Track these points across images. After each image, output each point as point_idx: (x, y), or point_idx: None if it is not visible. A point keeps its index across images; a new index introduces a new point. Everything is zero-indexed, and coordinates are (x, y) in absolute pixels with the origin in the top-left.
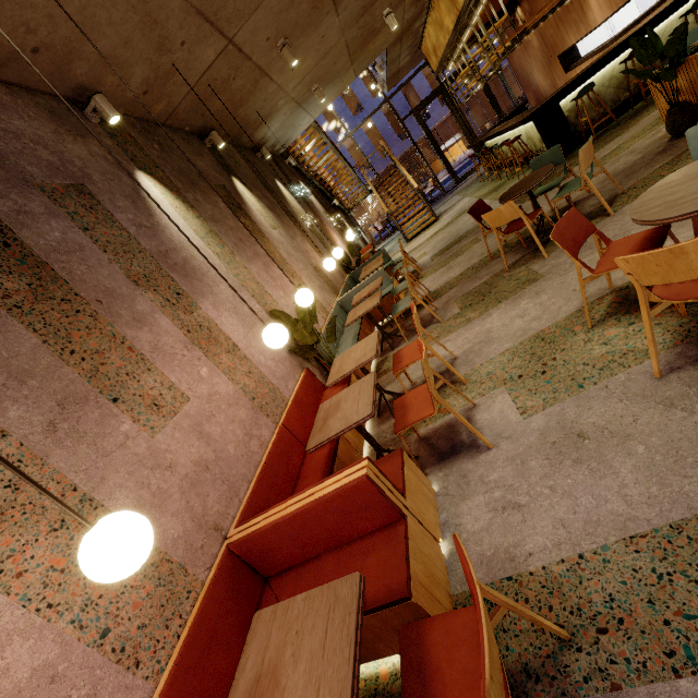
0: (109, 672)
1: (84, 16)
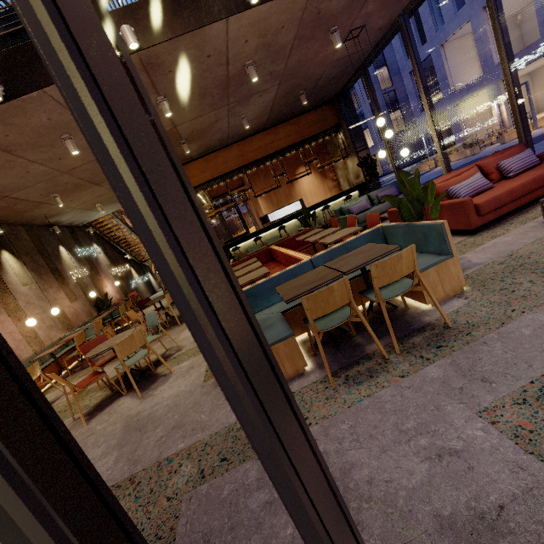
0: None
1: None
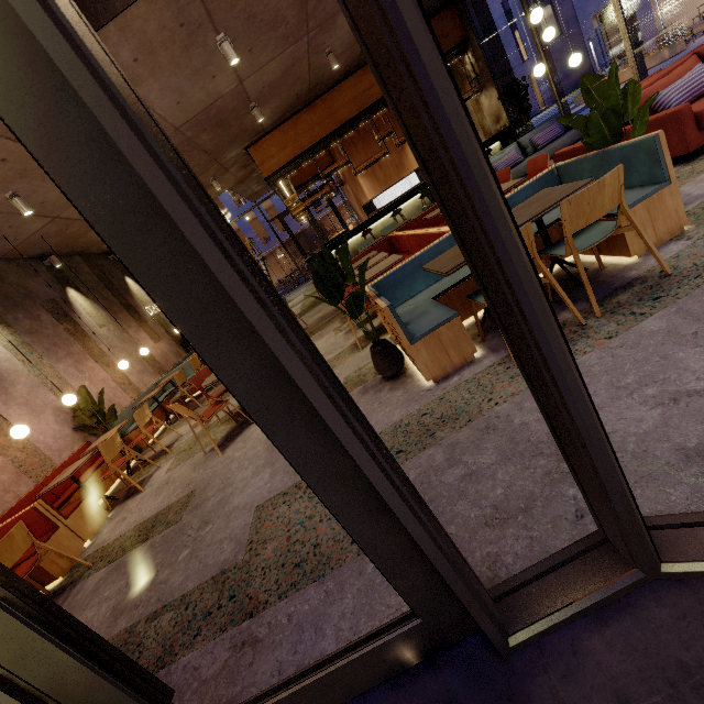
0: None
1: None
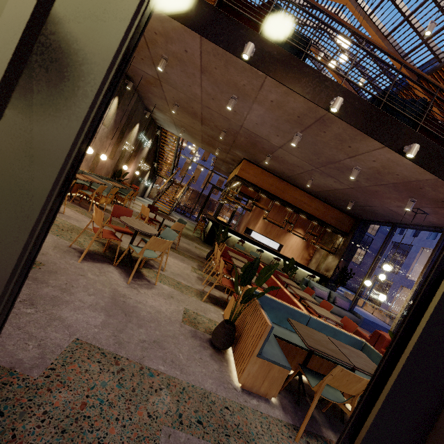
0: None
1: None
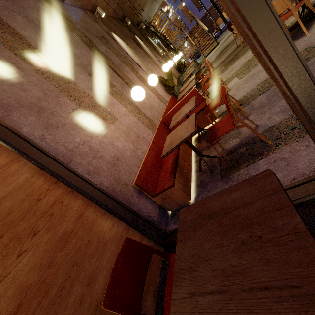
0: (145, 128)
1: None
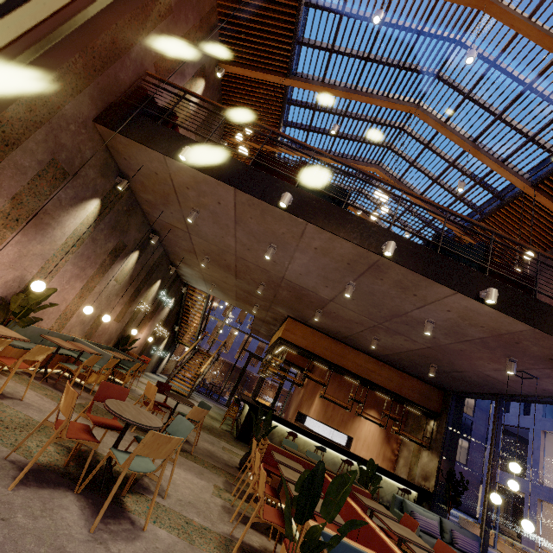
0: None
1: (148, 175)
